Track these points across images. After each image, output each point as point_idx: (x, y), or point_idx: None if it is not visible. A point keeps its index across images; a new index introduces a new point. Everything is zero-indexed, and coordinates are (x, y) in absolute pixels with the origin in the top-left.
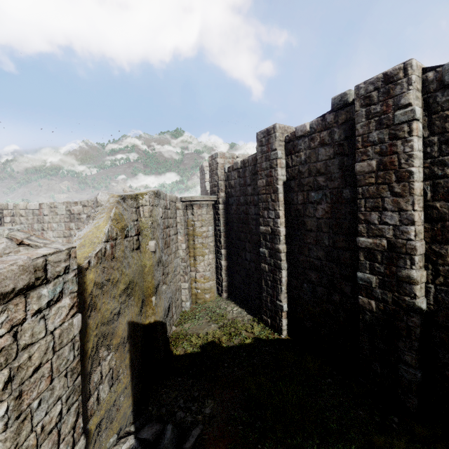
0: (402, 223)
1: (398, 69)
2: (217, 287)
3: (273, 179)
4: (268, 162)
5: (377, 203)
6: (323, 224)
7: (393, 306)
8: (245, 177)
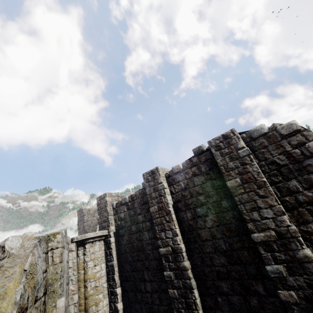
0: (277, 215)
1: (229, 132)
2: None
3: (164, 204)
4: (157, 192)
5: (253, 205)
6: (215, 231)
7: (310, 289)
8: (135, 208)
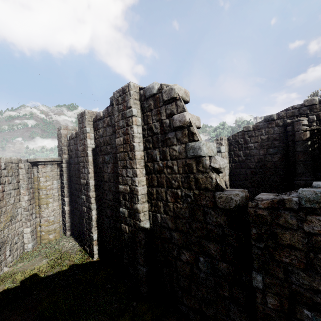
0: (133, 176)
1: (126, 86)
2: (63, 227)
3: (86, 147)
4: (83, 135)
5: (124, 164)
6: (111, 177)
7: (134, 228)
8: (77, 144)
